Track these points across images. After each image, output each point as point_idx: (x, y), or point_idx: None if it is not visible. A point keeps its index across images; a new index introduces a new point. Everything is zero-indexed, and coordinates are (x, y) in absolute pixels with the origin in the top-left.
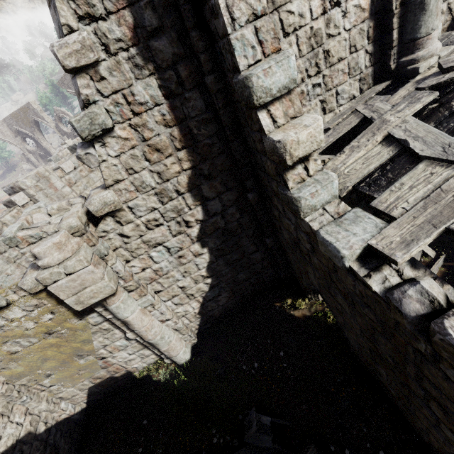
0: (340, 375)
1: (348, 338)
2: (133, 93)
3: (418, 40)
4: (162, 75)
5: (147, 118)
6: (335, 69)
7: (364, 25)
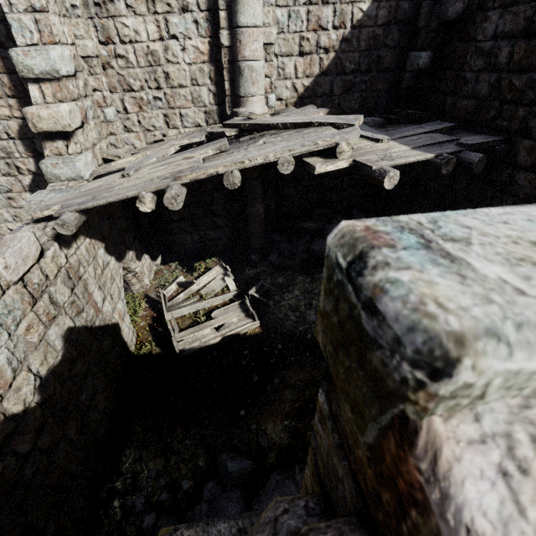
0: None
1: None
2: None
3: (242, 98)
4: None
5: None
6: (177, 92)
7: (204, 66)
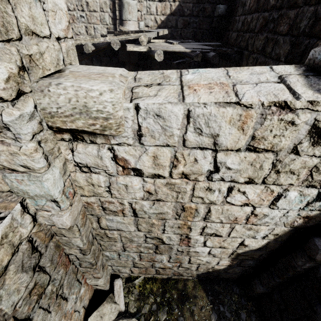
0: None
1: None
2: None
3: (124, 21)
4: None
5: None
6: (92, 14)
7: (107, 1)
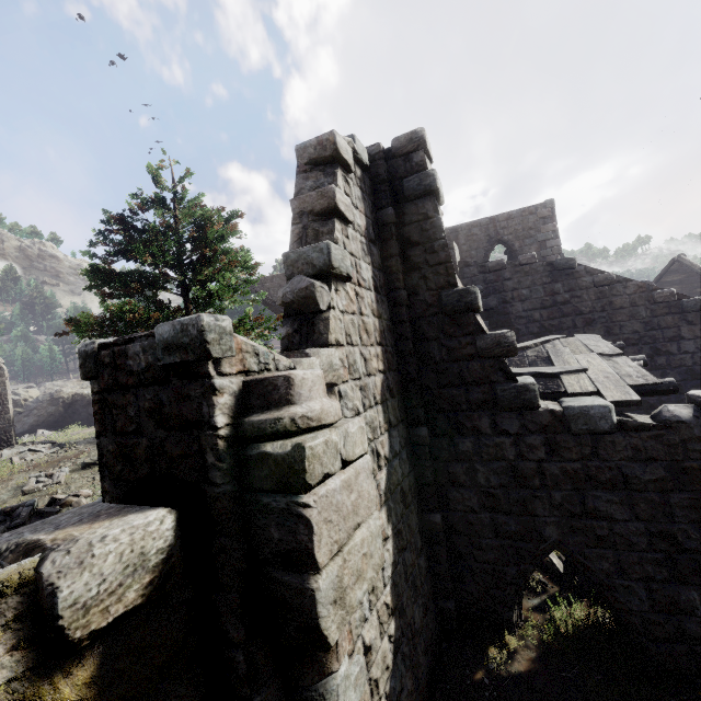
0: (667, 695)
1: (626, 600)
2: (360, 266)
3: None
4: (373, 270)
5: (364, 294)
6: None
7: None
